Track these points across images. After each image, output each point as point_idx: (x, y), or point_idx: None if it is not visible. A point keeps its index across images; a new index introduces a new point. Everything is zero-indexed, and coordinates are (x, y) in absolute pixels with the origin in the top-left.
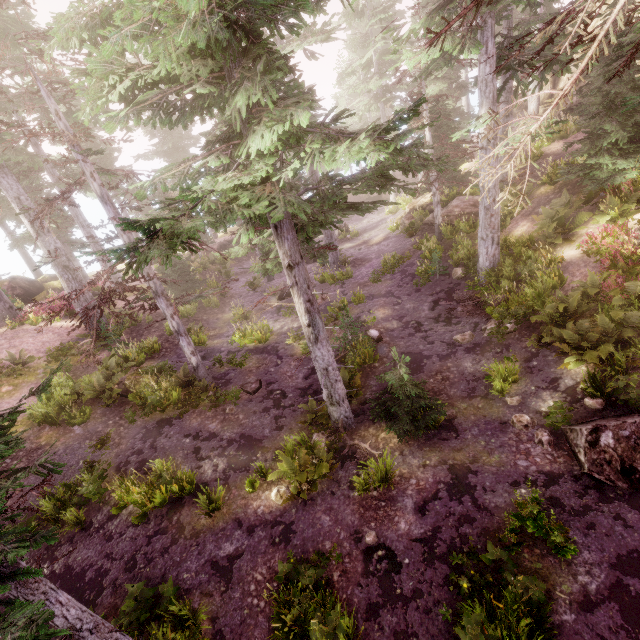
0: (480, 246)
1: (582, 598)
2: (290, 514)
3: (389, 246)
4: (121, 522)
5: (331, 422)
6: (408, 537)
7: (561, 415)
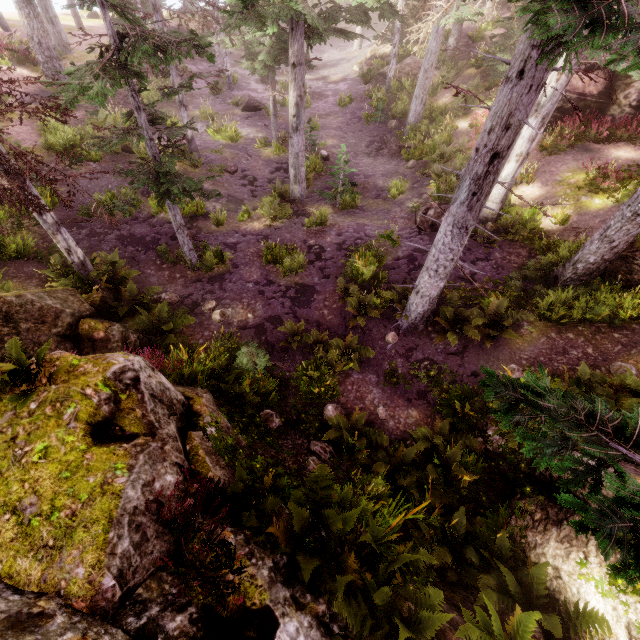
0: (413, 103)
1: (397, 258)
2: (267, 233)
3: (346, 88)
4: (158, 221)
5: (291, 197)
6: (331, 243)
7: (417, 204)
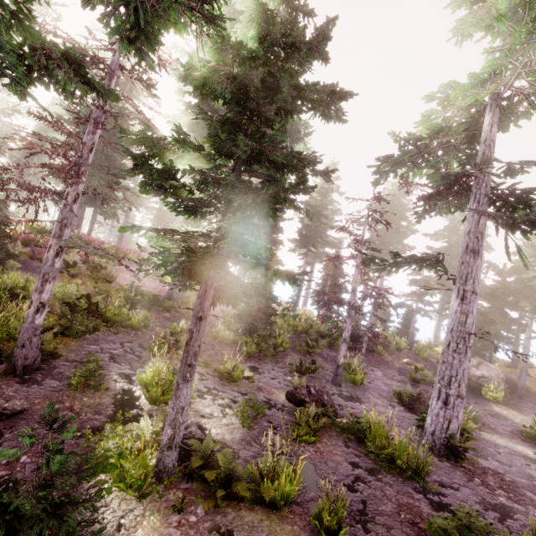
0: None
1: None
2: None
3: None
4: None
5: None
6: None
7: None
